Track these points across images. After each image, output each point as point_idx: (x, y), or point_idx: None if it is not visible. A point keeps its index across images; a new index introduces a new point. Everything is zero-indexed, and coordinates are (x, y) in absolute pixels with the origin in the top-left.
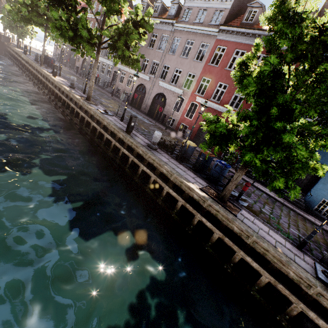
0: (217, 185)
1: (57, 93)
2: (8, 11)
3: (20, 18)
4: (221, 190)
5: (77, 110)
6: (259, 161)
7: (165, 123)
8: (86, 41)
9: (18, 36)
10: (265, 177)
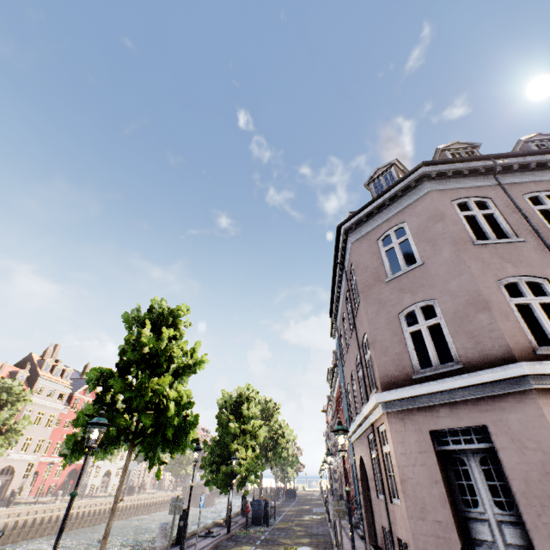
0: (254, 524)
1: None
2: None
3: None
4: (251, 526)
5: None
6: (201, 476)
7: None
8: None
9: (283, 481)
10: (222, 487)
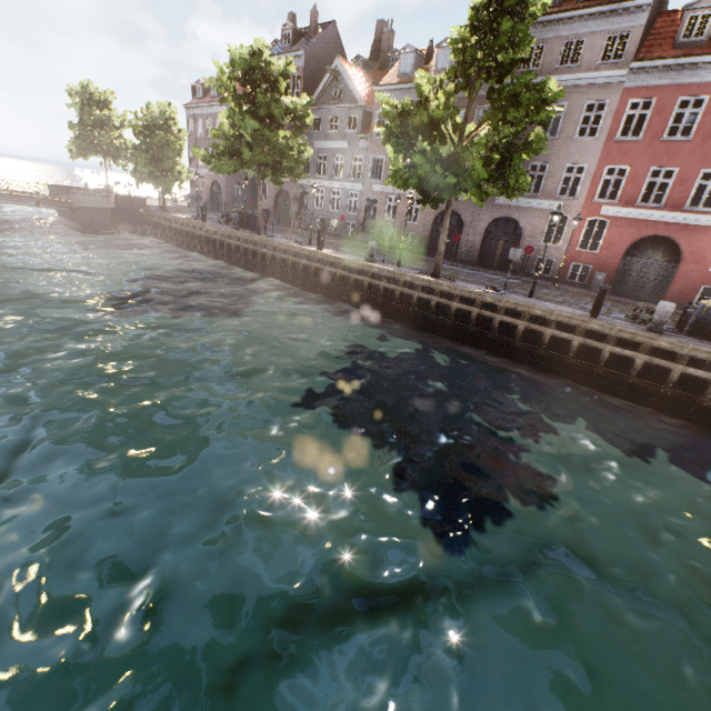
0: None
1: (361, 279)
2: (203, 158)
3: (232, 165)
4: None
5: (441, 302)
6: None
7: (529, 272)
8: (474, 184)
9: (166, 190)
10: None
